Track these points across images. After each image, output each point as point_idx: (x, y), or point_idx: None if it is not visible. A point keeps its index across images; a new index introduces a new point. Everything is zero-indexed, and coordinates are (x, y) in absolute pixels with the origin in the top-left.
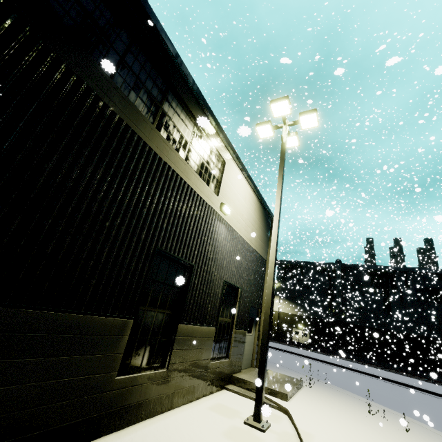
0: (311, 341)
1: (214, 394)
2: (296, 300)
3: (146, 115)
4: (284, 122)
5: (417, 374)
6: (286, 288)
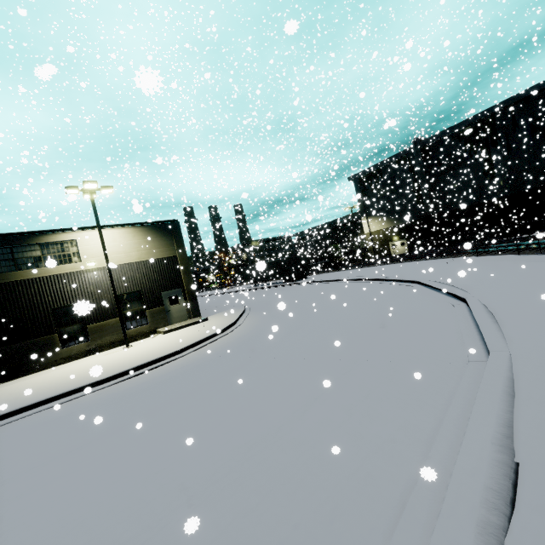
0: (410, 248)
1: (138, 341)
2: (384, 212)
3: (10, 269)
4: (86, 191)
5: (456, 252)
6: (370, 204)
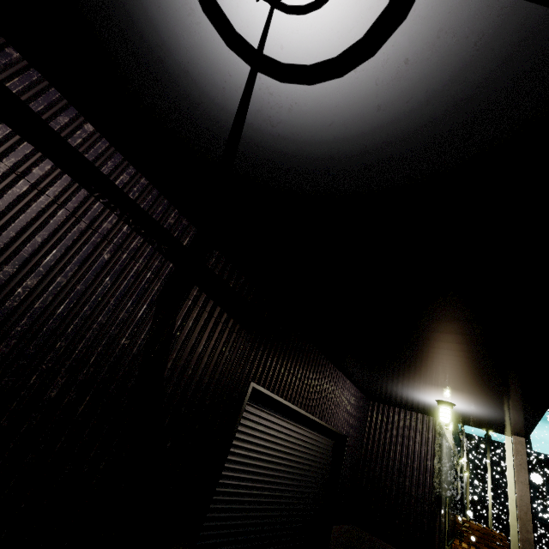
0: None
1: None
2: None
3: None
4: None
5: None
6: None
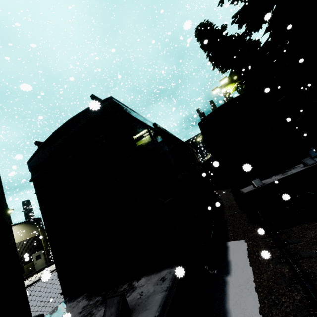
0: None
1: None
2: None
3: None
4: None
5: None
6: None
